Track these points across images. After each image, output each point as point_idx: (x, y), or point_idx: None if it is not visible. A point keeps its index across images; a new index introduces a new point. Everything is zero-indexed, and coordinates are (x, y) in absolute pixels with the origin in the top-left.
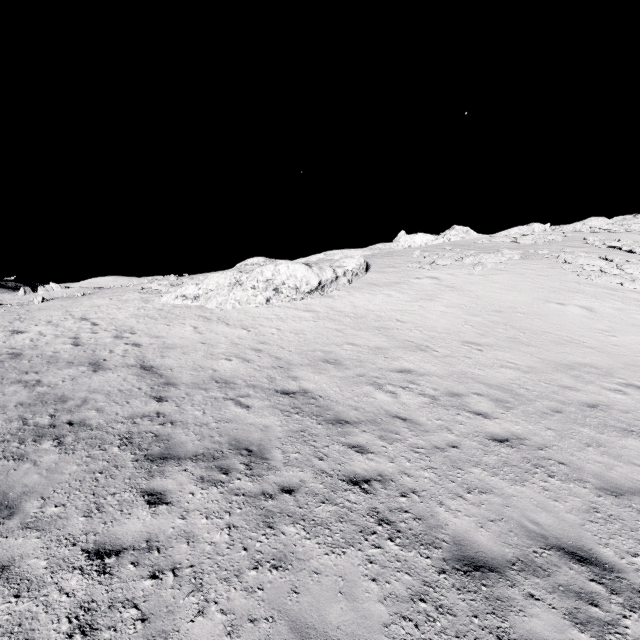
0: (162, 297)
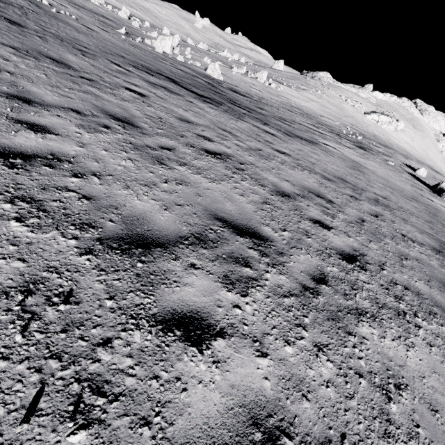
0: (367, 116)
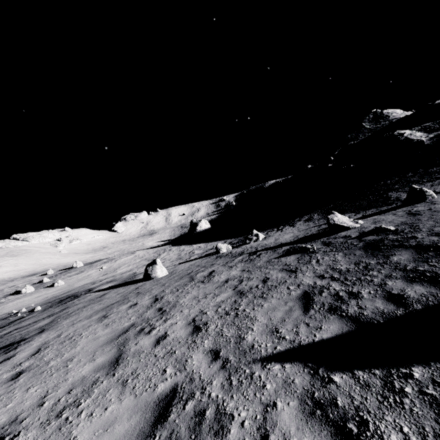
0: None
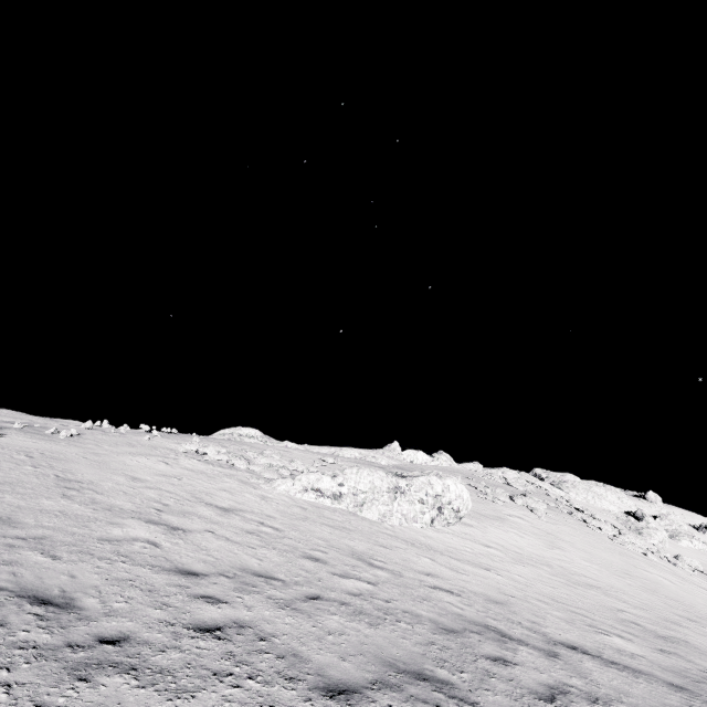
0: (277, 483)
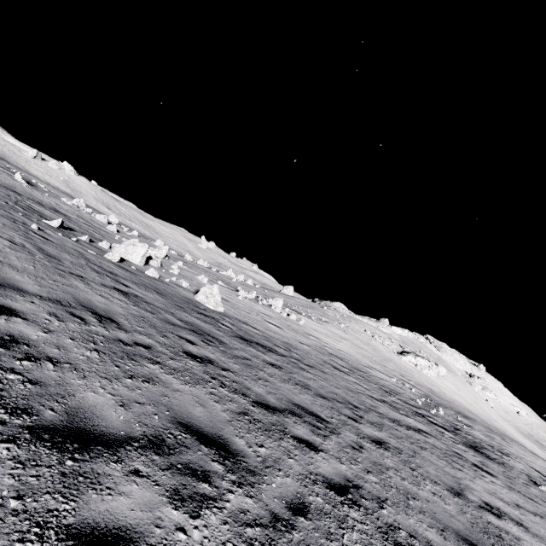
0: (403, 357)
